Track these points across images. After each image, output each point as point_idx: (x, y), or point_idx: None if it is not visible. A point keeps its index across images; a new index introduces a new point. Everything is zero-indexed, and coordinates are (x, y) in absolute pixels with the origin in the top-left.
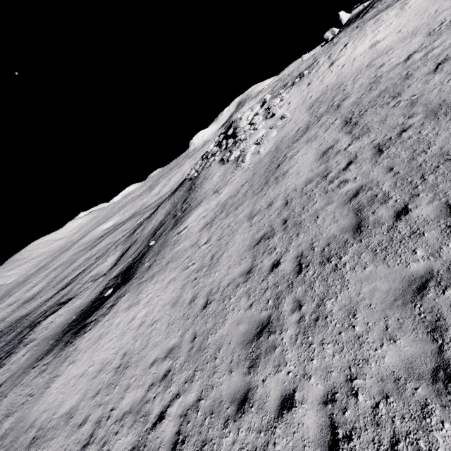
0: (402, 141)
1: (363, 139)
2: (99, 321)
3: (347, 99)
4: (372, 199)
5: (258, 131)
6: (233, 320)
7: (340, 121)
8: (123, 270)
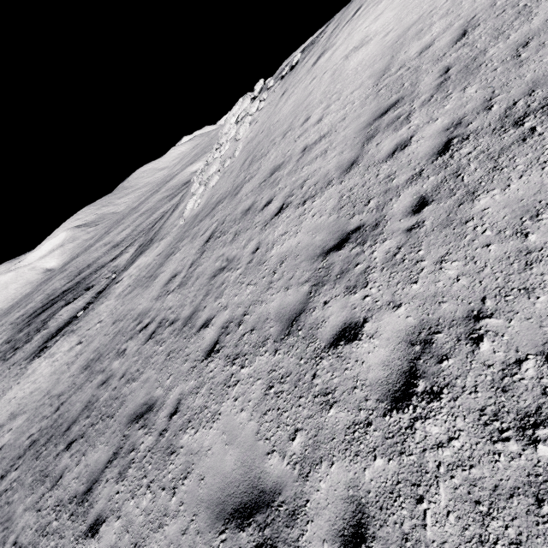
0: (156, 341)
1: (176, 295)
2: (45, 353)
3: (249, 183)
4: (93, 403)
5: (212, 164)
6: (23, 439)
7: (212, 229)
8: (104, 288)
